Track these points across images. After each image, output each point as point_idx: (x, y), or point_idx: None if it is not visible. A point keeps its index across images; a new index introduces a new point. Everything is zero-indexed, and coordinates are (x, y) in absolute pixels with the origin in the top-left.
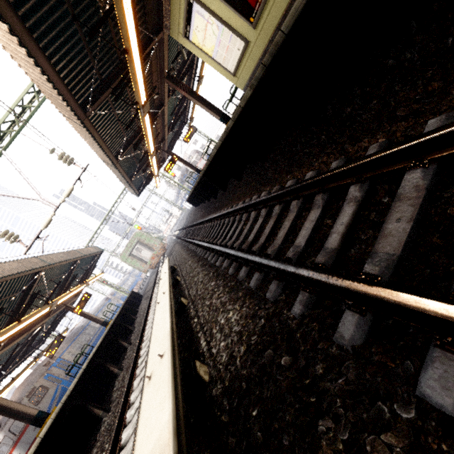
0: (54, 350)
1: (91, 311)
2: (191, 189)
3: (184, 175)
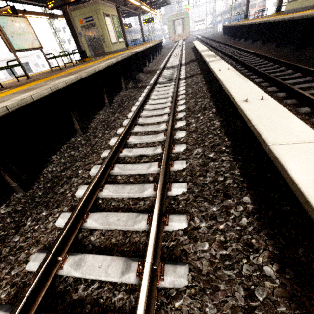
0: (125, 27)
1: (134, 28)
2: (233, 20)
3: (241, 6)
